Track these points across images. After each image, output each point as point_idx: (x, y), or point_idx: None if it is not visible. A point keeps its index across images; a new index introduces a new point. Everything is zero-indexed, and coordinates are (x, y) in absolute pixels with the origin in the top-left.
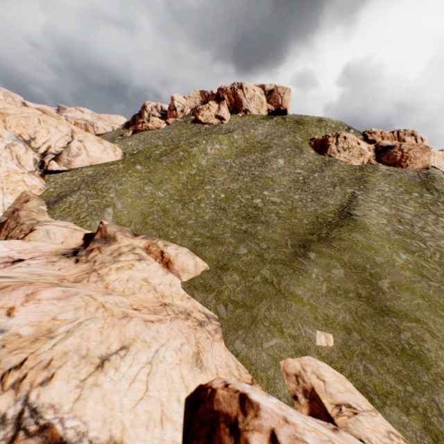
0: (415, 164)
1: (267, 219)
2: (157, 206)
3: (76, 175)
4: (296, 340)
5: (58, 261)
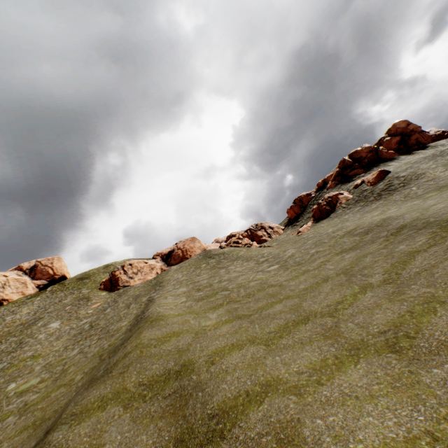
0: (195, 252)
1: None
2: None
3: None
4: None
5: None
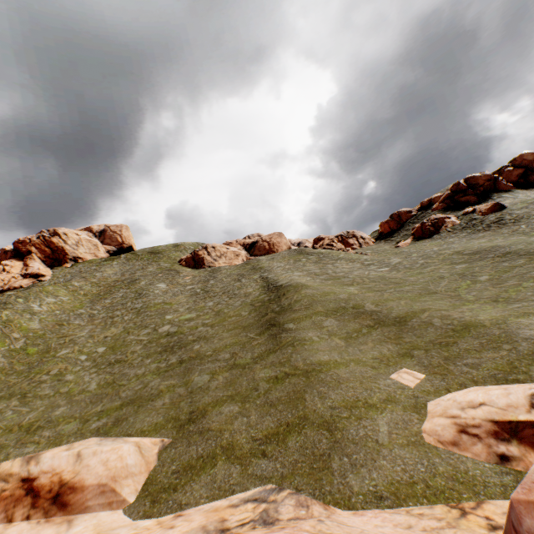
0: (282, 247)
1: (198, 335)
2: None
3: None
4: (396, 400)
5: None
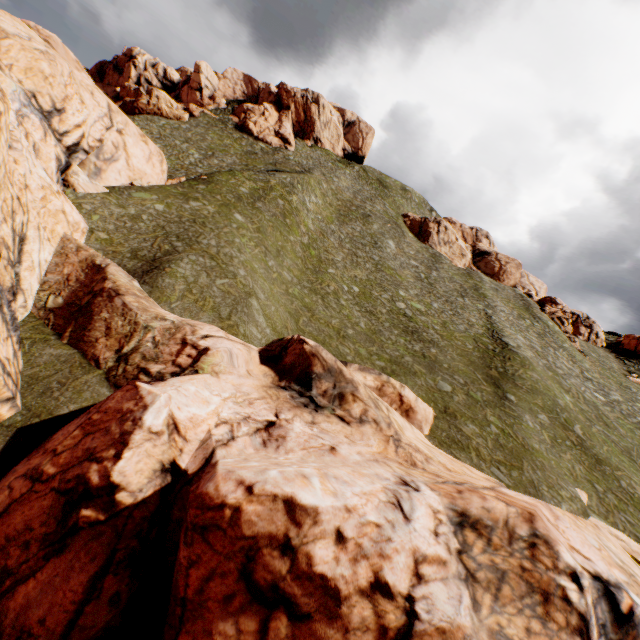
0: (510, 280)
1: (431, 337)
2: (295, 298)
3: (129, 208)
4: (574, 501)
5: (318, 421)
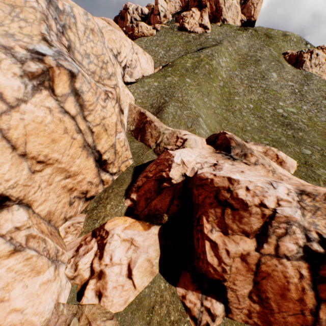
0: None
1: (299, 127)
2: (218, 115)
3: (145, 87)
4: None
5: (234, 164)
